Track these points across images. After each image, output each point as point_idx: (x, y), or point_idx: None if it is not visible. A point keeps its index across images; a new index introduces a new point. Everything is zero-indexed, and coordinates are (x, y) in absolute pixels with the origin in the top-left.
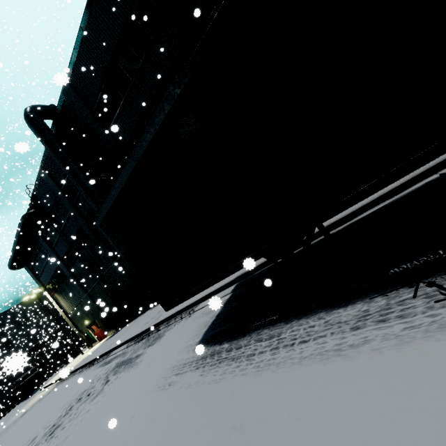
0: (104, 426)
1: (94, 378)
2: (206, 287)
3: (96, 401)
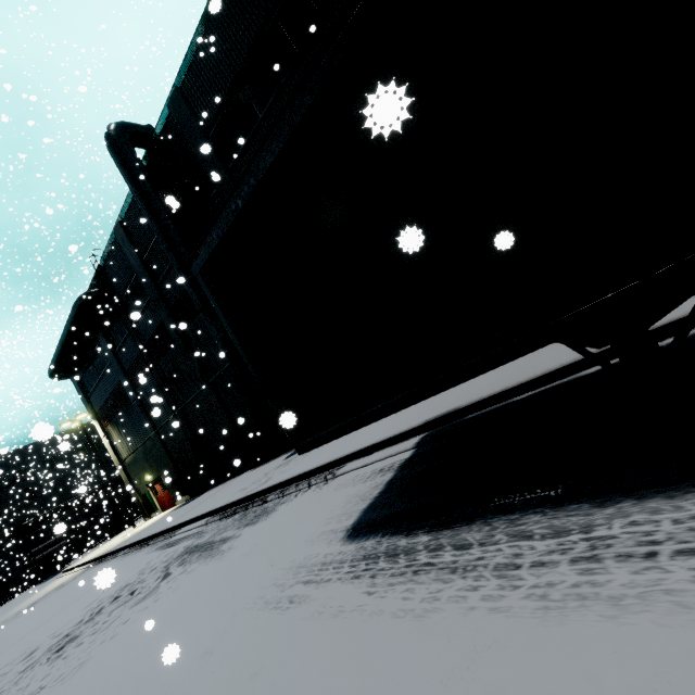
0: (149, 660)
1: (145, 567)
2: (400, 406)
3: (143, 606)
